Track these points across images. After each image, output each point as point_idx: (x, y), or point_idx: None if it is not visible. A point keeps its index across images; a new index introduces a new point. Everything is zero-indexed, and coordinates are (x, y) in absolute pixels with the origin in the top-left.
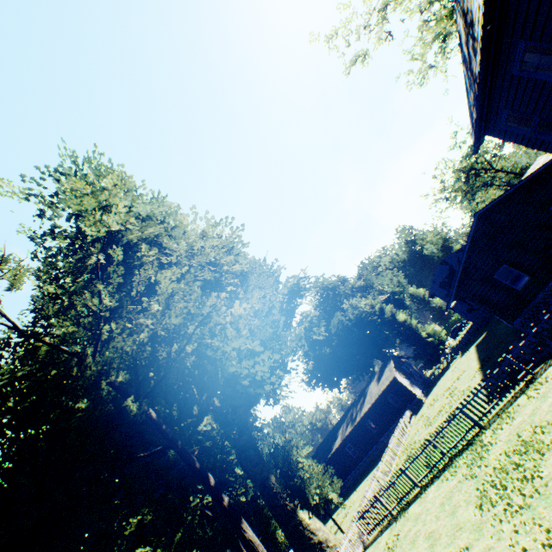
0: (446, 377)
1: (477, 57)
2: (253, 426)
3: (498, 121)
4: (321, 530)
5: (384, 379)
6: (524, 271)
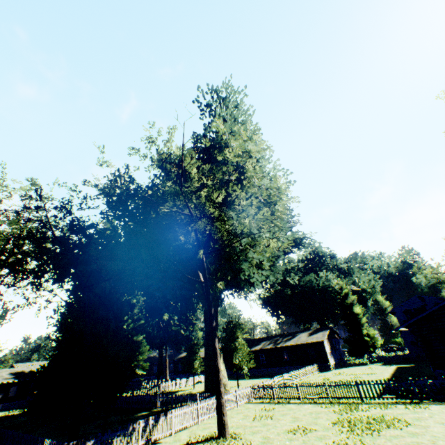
0: (359, 368)
1: None
2: None
3: None
4: (225, 378)
5: (315, 336)
6: None
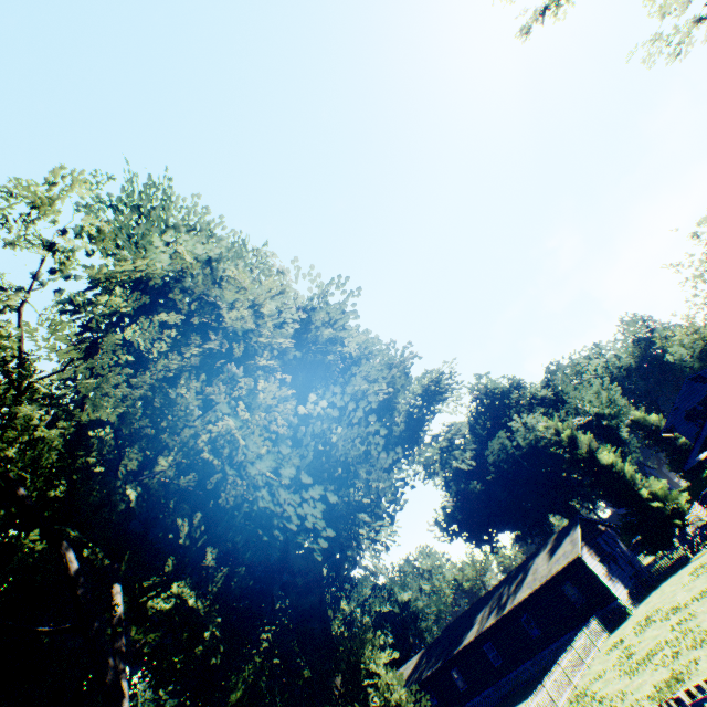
0: (679, 580)
1: None
2: (346, 576)
3: None
4: None
5: (560, 554)
6: None
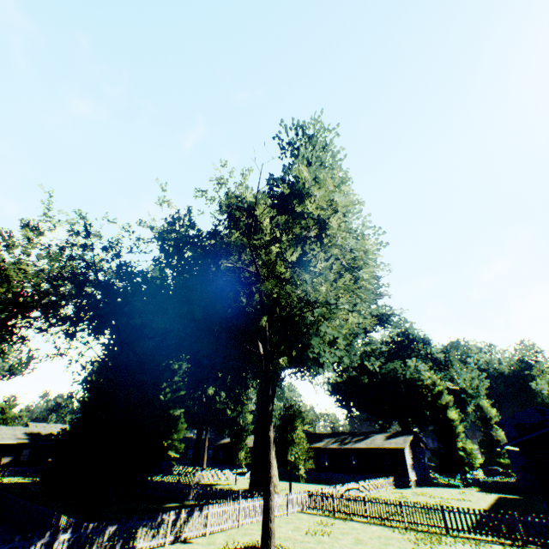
0: (448, 490)
1: None
2: None
3: None
4: (275, 477)
5: (393, 441)
6: None
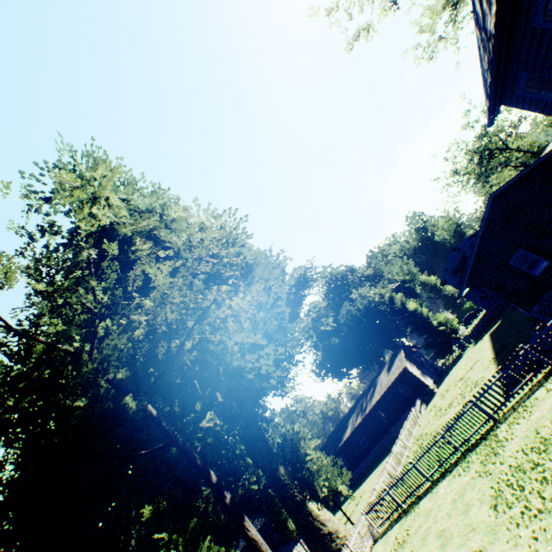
0: (458, 366)
1: (492, 8)
2: (262, 417)
3: (517, 86)
4: (331, 521)
5: (394, 369)
6: (543, 255)
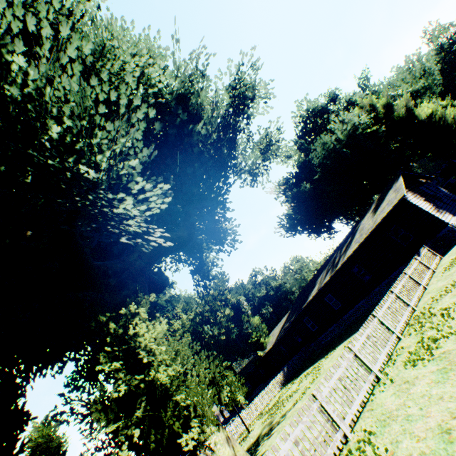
0: None
1: None
2: (206, 275)
3: None
4: None
5: (384, 205)
6: None
